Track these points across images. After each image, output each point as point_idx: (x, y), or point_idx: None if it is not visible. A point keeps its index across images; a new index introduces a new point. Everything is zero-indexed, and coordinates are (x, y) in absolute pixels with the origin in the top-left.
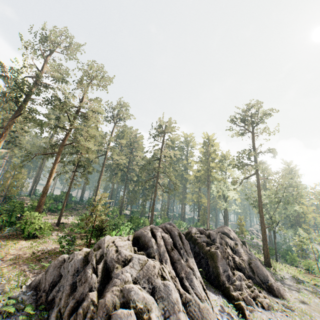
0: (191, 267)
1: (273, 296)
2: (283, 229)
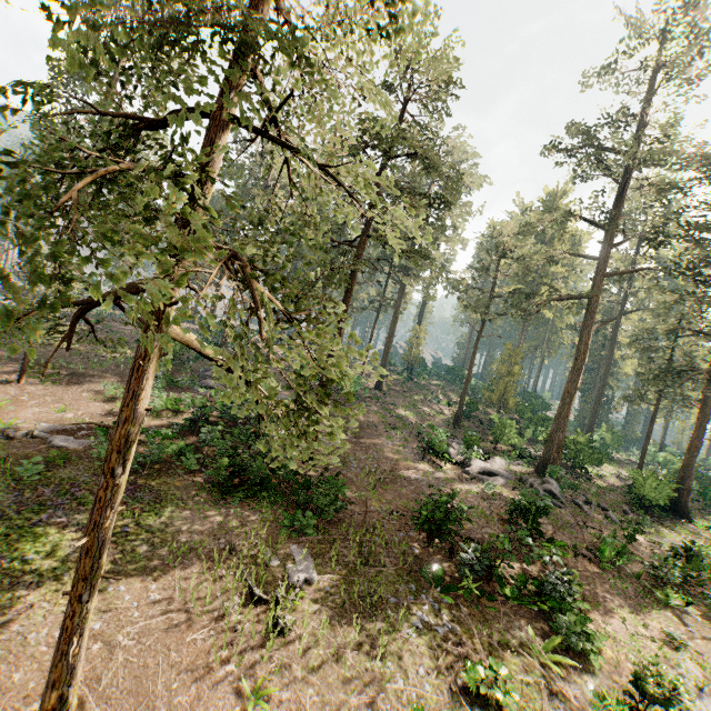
0: None
1: None
2: None
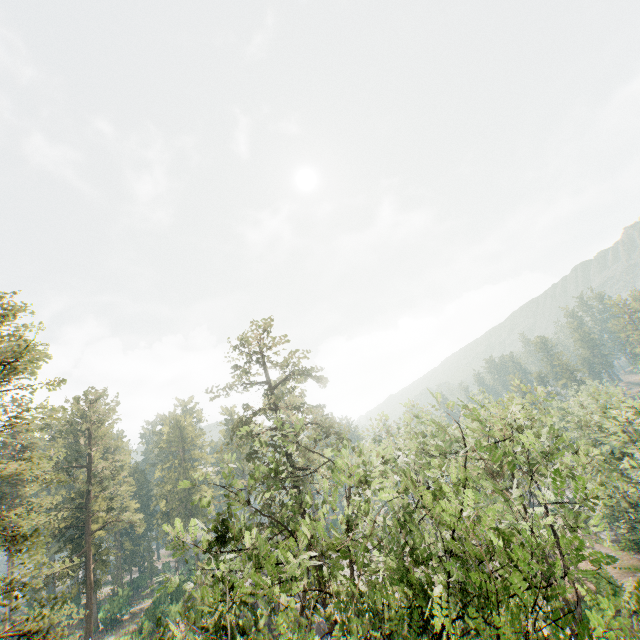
0: None
1: None
2: None
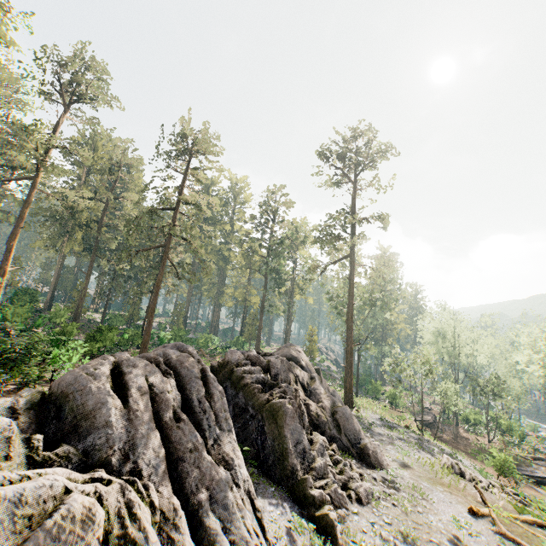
0: (227, 457)
1: (367, 466)
2: (373, 348)
